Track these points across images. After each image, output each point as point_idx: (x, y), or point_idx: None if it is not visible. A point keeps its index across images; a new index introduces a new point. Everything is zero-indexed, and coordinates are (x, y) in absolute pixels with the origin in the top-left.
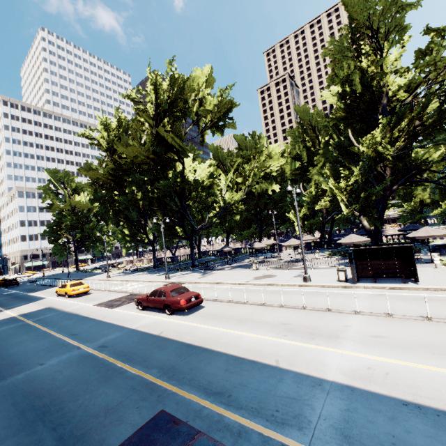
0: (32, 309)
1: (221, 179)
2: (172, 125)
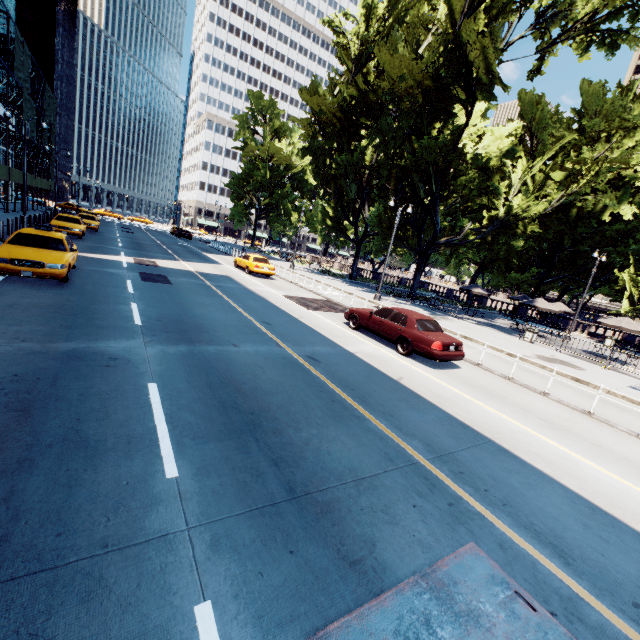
0: (210, 271)
1: (519, 167)
2: (491, 22)
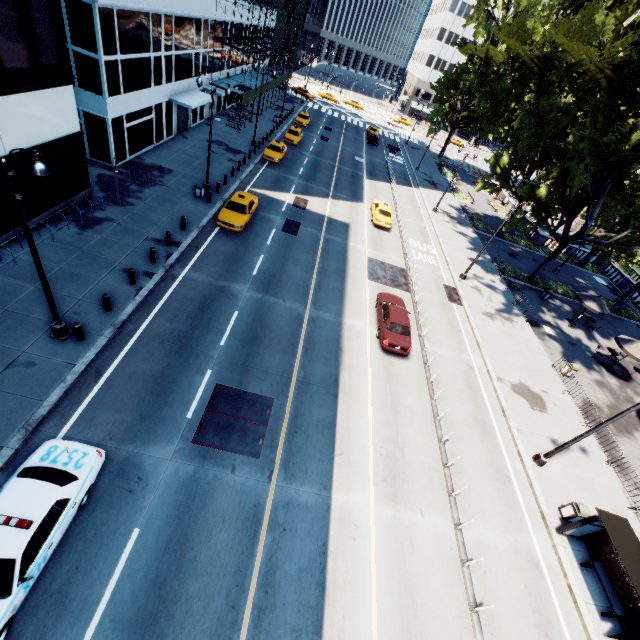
0: (339, 216)
1: None
2: None
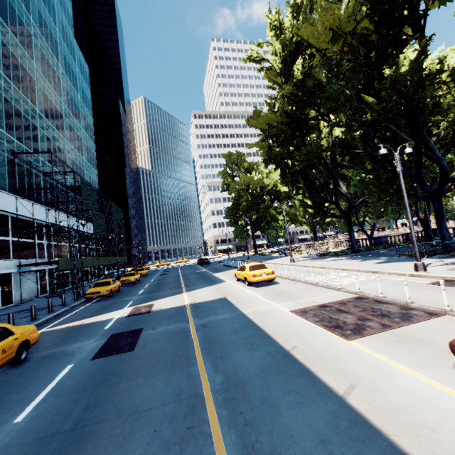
0: (206, 297)
1: None
2: None
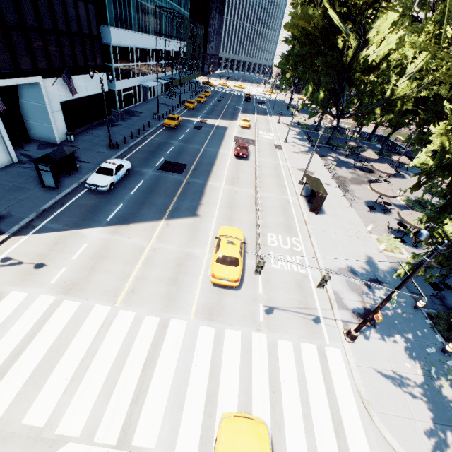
0: (223, 125)
1: (419, 58)
2: None
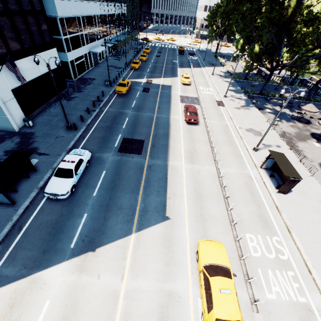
0: (167, 83)
1: None
2: None
